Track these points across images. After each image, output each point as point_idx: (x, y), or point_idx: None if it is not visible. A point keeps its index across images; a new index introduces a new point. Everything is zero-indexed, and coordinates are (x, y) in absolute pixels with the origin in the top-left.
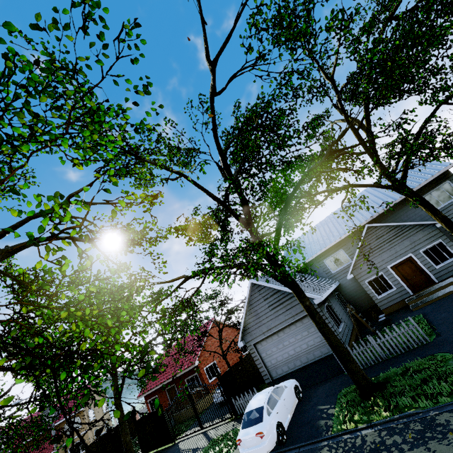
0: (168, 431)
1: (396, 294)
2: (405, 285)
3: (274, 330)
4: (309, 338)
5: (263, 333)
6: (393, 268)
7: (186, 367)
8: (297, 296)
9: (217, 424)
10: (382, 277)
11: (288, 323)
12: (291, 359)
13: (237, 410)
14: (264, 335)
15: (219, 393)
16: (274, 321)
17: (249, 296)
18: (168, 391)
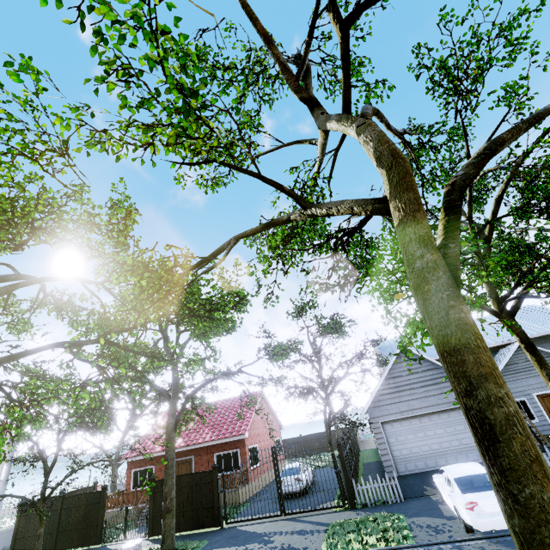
0: (217, 506)
1: (537, 426)
2: (549, 420)
3: (419, 413)
4: (465, 435)
5: (400, 412)
6: (538, 397)
7: (229, 436)
8: (539, 360)
9: (311, 513)
10: (524, 403)
11: (440, 409)
12: (432, 455)
13: (357, 497)
14: (401, 415)
15: (291, 479)
16: (421, 402)
17: (392, 363)
18: (176, 464)
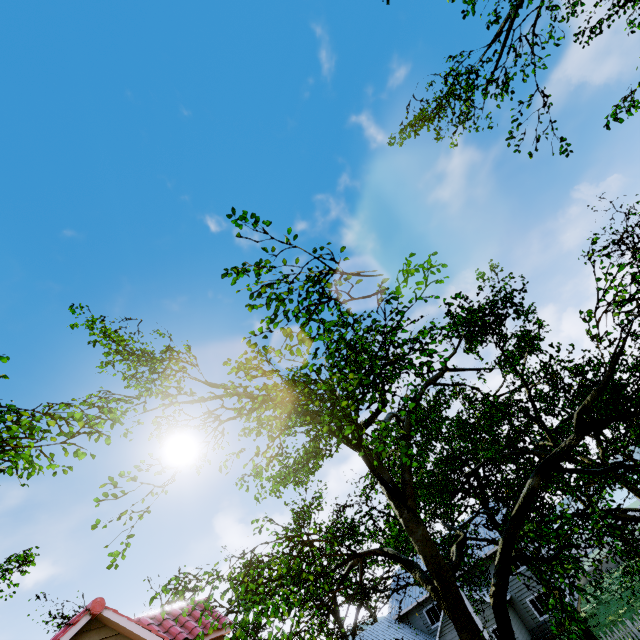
0: None
1: None
2: None
3: None
4: None
5: None
6: None
7: None
8: None
9: None
10: None
11: None
12: None
13: None
14: None
15: None
16: None
17: None
18: None
